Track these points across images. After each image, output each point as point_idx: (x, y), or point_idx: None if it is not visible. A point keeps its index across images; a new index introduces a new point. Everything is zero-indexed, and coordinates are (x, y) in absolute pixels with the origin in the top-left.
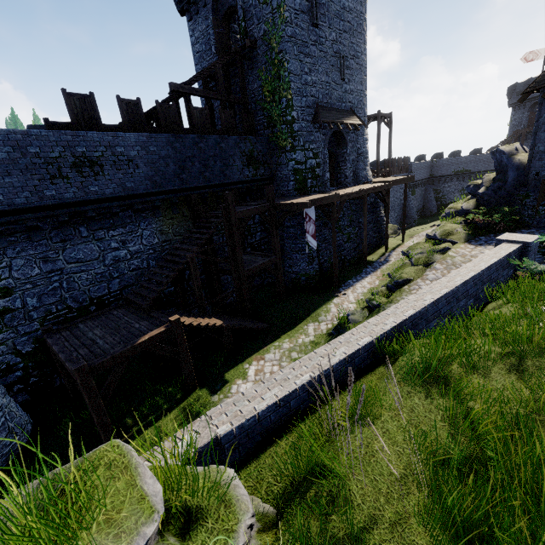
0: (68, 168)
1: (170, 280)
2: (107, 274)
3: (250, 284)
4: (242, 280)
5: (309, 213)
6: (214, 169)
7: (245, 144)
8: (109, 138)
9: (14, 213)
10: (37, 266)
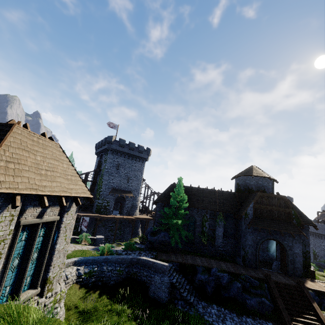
0: None
1: None
2: None
3: None
4: None
5: (86, 219)
6: None
7: None
8: None
9: None
10: None
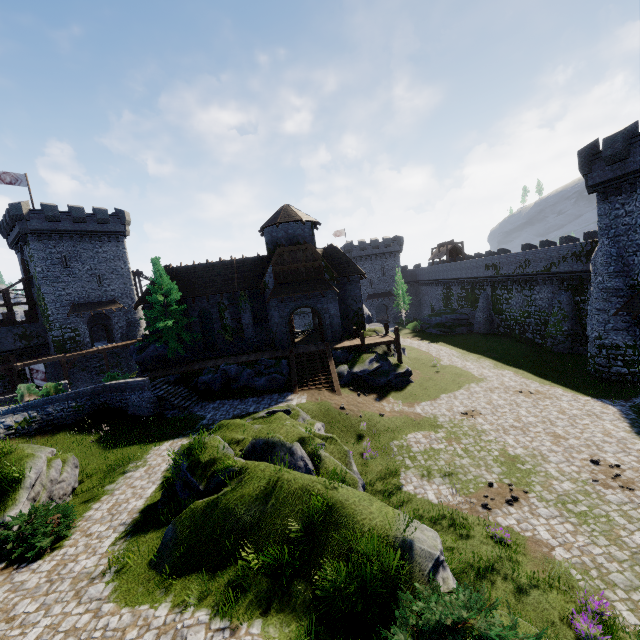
0: None
1: None
2: None
3: None
4: None
5: (37, 368)
6: None
7: (19, 329)
8: None
9: None
10: None
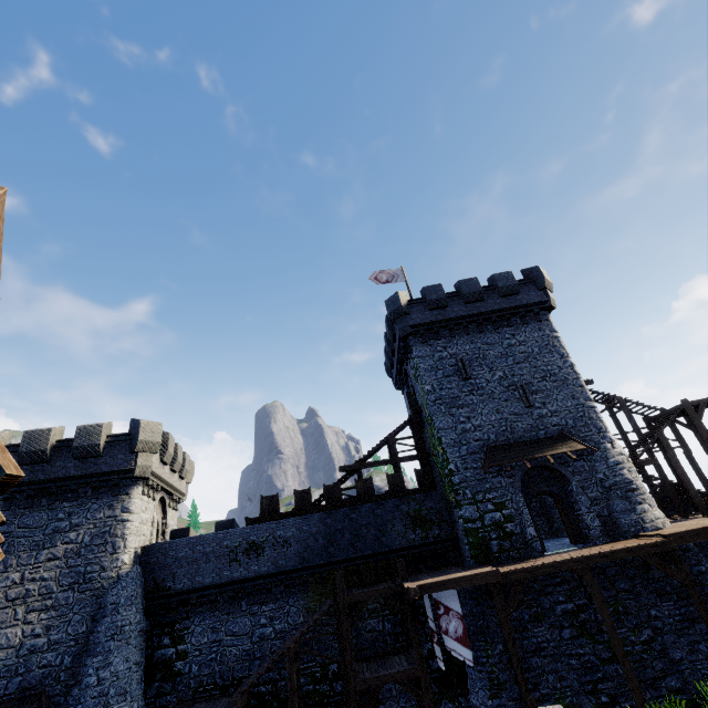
0: (242, 552)
1: (262, 672)
2: (252, 652)
3: (368, 706)
4: (351, 695)
5: (445, 600)
6: (367, 537)
7: (409, 504)
8: (273, 525)
9: (204, 589)
10: (207, 634)
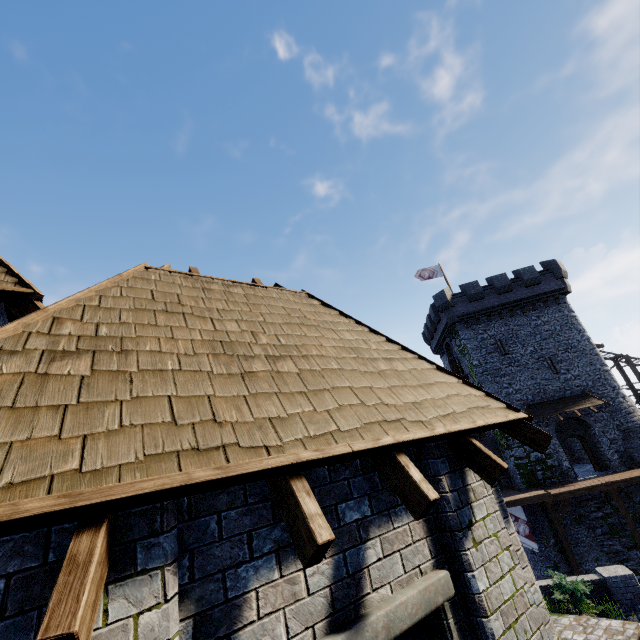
0: None
1: None
2: None
3: None
4: None
5: (514, 512)
6: None
7: None
8: None
9: None
10: None
